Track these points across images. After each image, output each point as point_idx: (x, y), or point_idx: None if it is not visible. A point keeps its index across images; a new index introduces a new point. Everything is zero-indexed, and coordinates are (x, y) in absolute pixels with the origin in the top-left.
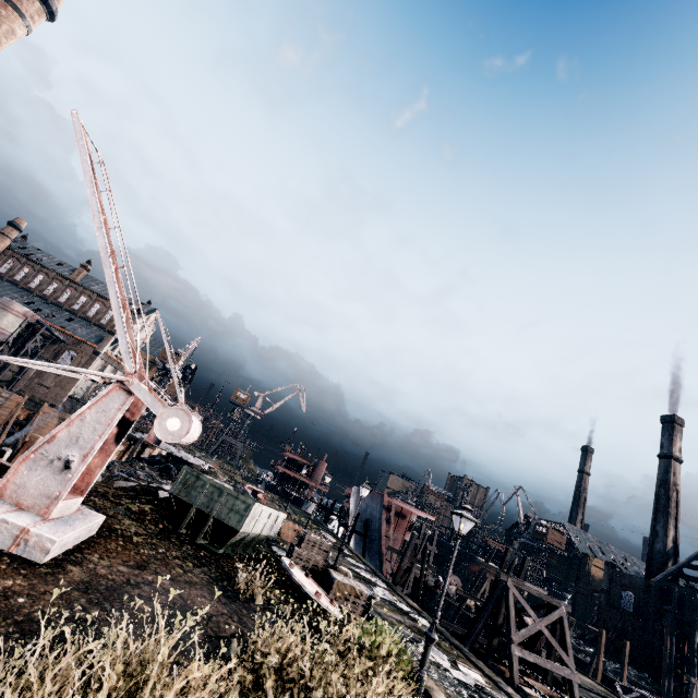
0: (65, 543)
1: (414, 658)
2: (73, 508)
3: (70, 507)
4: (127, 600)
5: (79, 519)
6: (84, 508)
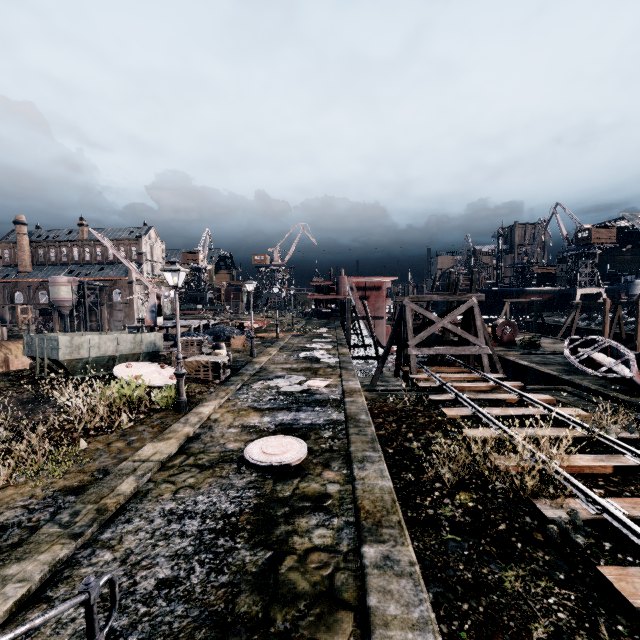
0: None
1: (106, 394)
2: None
3: None
4: None
5: None
6: None
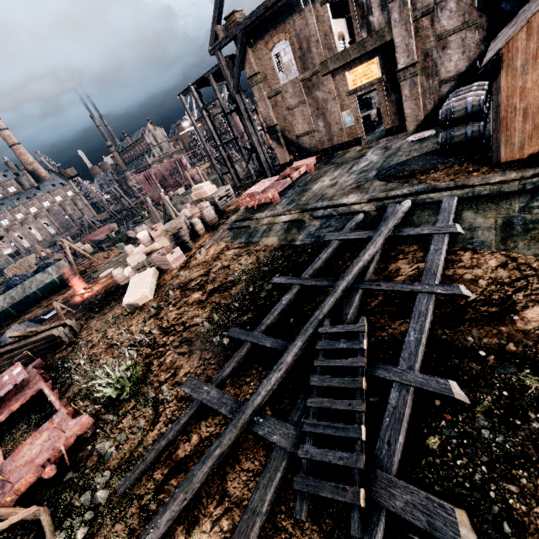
0: None
1: None
2: None
3: None
4: None
5: None
6: None
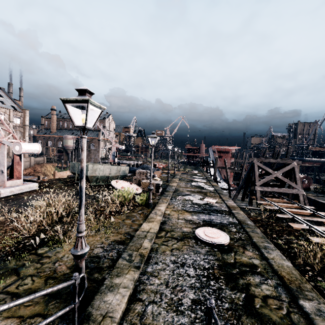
0: (12, 191)
1: (121, 195)
2: (20, 183)
3: (17, 183)
4: (21, 200)
5: (22, 185)
6: (31, 183)
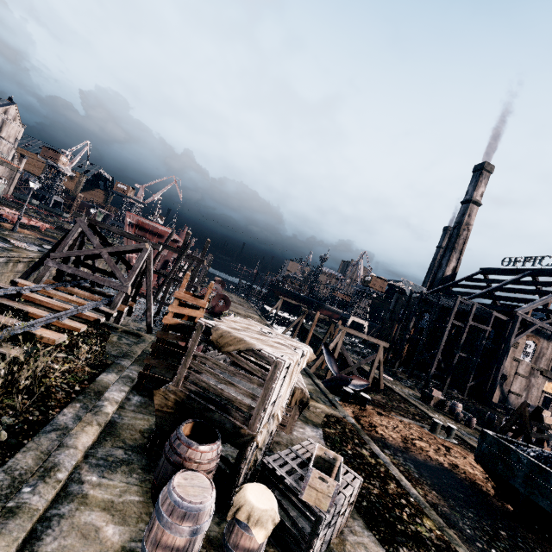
0: None
1: None
2: None
3: None
4: None
5: None
6: None
